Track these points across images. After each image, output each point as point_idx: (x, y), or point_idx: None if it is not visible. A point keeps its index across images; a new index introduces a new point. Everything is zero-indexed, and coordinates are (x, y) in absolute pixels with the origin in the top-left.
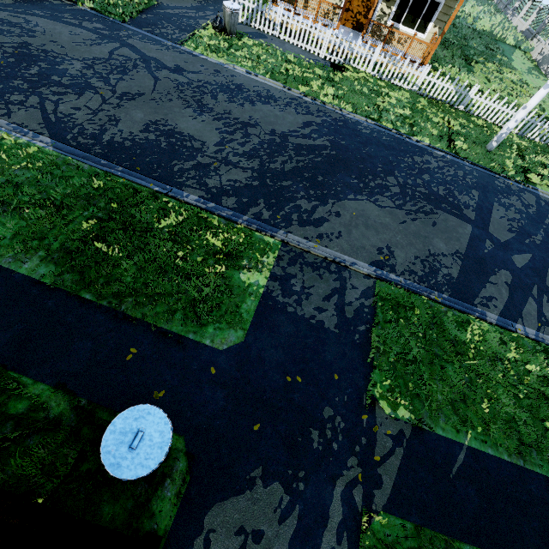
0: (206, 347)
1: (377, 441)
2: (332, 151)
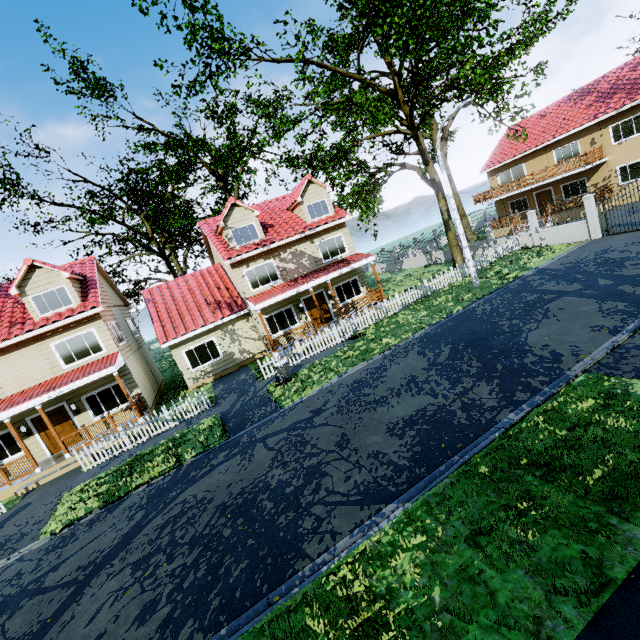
0: None
1: None
2: (460, 344)
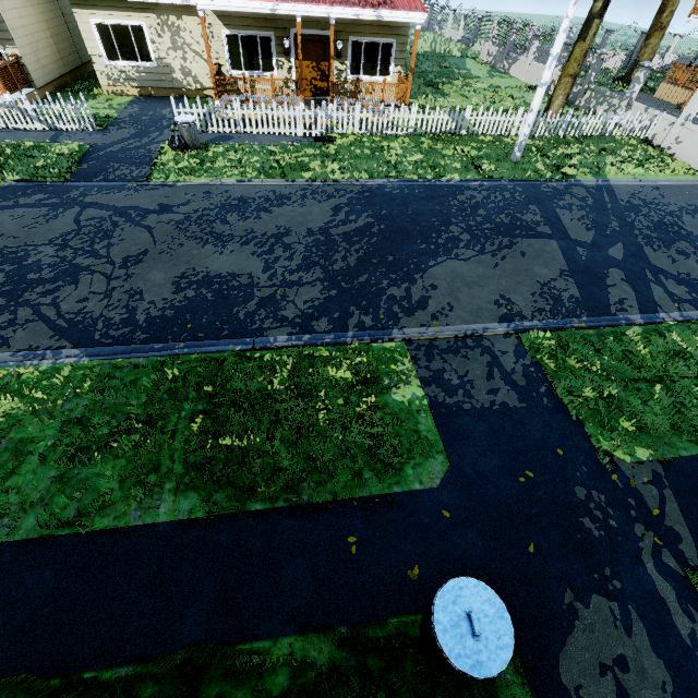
0: (420, 493)
1: (643, 495)
2: (380, 225)
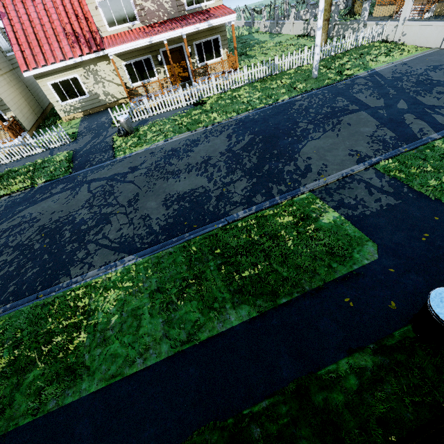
0: (370, 264)
1: None
2: (259, 137)
